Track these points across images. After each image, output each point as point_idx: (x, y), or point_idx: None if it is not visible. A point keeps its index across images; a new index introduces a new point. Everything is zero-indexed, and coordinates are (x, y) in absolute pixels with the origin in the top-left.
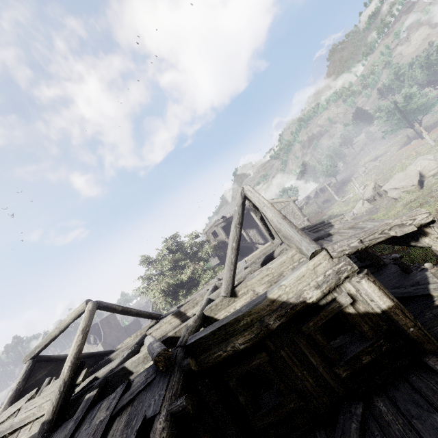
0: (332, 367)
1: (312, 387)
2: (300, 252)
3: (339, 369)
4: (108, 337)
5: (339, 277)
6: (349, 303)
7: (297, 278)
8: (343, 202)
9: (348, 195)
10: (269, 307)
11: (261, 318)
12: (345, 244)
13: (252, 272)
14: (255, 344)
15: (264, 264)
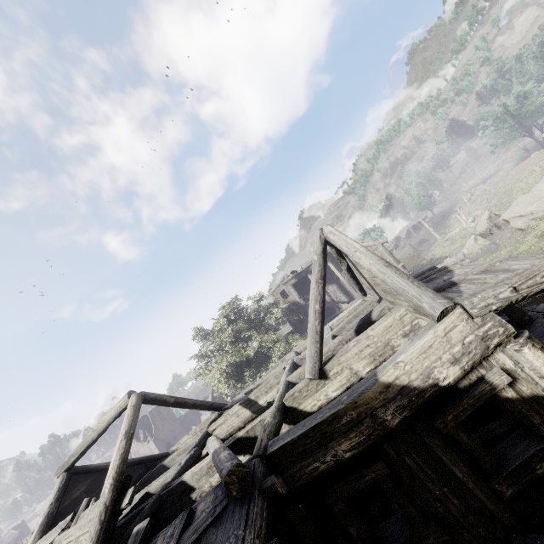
0: (488, 481)
1: (459, 511)
2: (414, 311)
3: (500, 484)
4: (161, 432)
5: (487, 345)
6: (506, 383)
7: (421, 351)
8: (446, 241)
9: (452, 231)
10: (383, 395)
11: (373, 412)
12: (491, 296)
13: (343, 343)
14: (367, 450)
15: (359, 330)
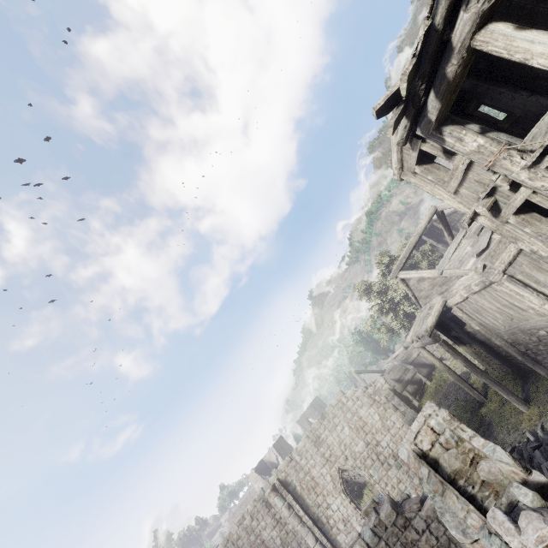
0: None
1: None
2: None
3: None
4: None
5: None
6: None
7: None
8: None
9: None
10: None
11: None
12: None
13: None
14: None
15: None
